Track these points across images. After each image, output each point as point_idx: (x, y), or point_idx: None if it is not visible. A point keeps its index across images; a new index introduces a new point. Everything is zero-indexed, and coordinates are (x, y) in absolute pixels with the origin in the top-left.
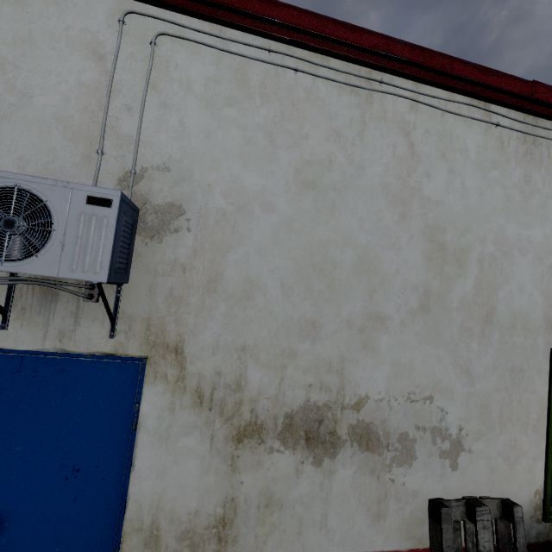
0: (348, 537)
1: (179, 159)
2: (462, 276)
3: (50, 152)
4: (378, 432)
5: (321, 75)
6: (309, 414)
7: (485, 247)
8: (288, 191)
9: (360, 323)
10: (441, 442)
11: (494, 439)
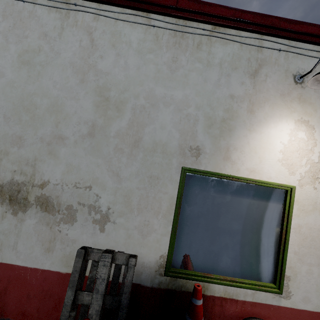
0: (29, 258)
1: None
2: (120, 117)
3: None
4: (53, 202)
5: (37, 3)
6: (12, 186)
7: (138, 101)
8: (13, 66)
9: (49, 140)
10: (94, 214)
11: (133, 218)
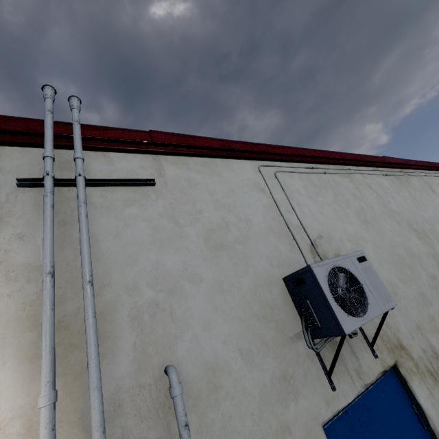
0: None
1: (321, 229)
2: (433, 242)
3: (276, 248)
4: None
5: (333, 173)
6: None
7: (426, 226)
8: (363, 228)
9: (432, 284)
10: None
11: None
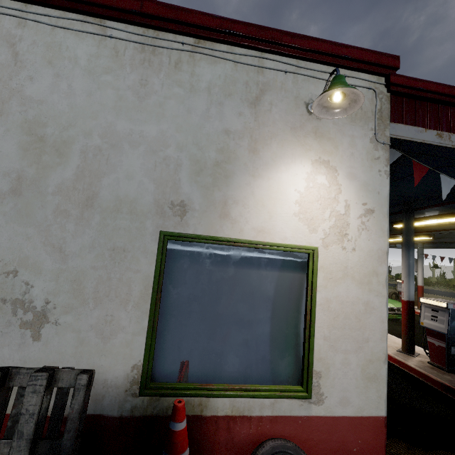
0: None
1: None
2: (62, 165)
3: None
4: None
5: None
6: None
7: (90, 140)
8: None
9: None
10: (23, 313)
11: (87, 313)
